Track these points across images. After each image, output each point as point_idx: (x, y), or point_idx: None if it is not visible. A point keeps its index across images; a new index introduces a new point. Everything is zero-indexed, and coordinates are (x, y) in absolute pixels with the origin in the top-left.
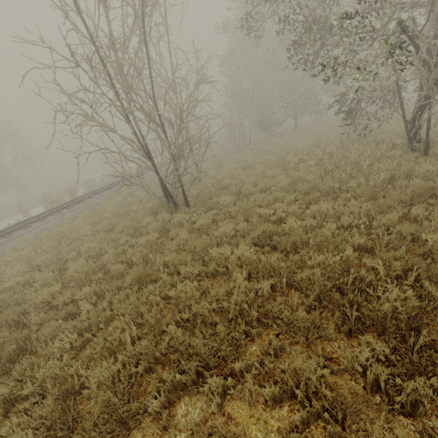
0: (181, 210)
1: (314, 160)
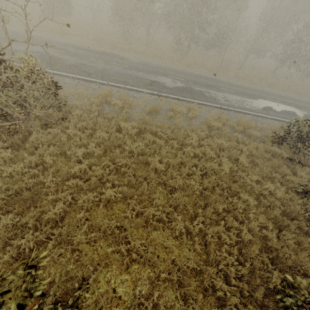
0: None
1: None
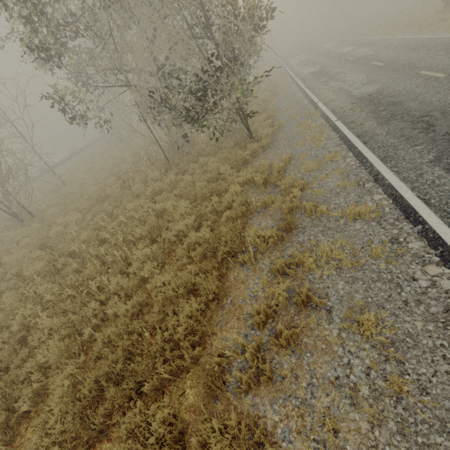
0: (25, 224)
1: (129, 163)
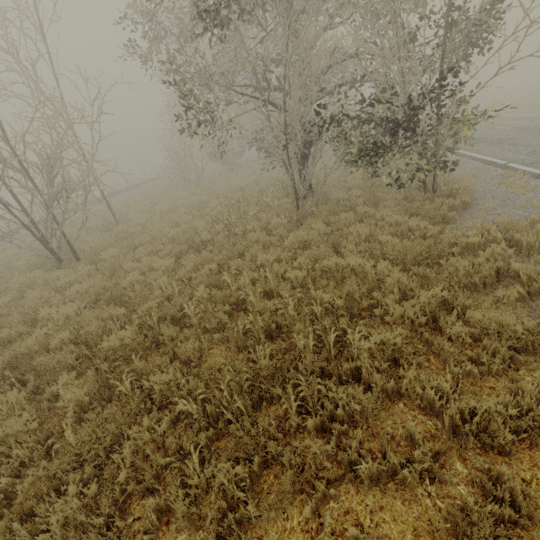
0: (65, 265)
1: (222, 206)
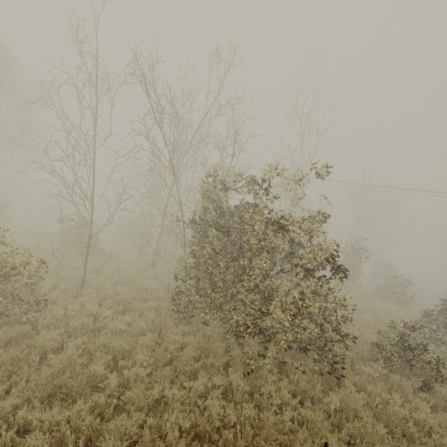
0: None
1: None
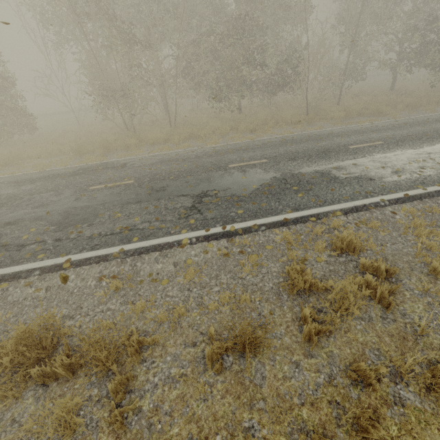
0: None
1: None
